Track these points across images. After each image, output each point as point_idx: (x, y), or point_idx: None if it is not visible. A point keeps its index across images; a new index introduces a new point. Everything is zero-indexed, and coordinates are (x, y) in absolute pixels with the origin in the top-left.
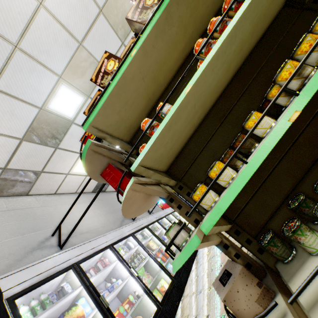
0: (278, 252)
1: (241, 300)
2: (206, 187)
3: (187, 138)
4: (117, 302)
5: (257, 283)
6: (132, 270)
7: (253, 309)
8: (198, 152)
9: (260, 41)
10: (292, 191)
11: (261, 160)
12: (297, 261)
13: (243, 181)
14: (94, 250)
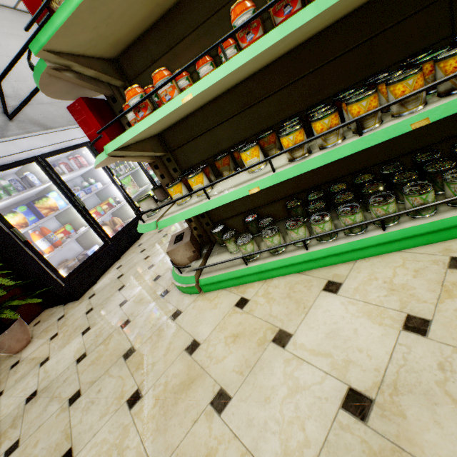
0: (218, 240)
1: (179, 255)
2: (182, 187)
3: (194, 110)
4: (95, 199)
5: (193, 251)
6: (116, 179)
7: (184, 260)
8: (201, 132)
9: (363, 8)
10: (257, 208)
11: (215, 206)
12: (224, 249)
13: (197, 212)
14: (64, 145)
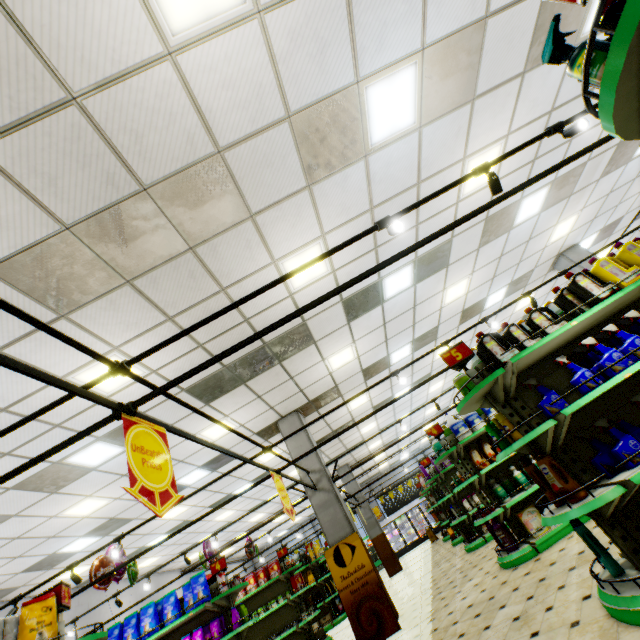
0: None
1: None
2: None
3: None
4: None
5: None
6: None
7: None
8: None
9: None
10: None
11: None
12: None
13: None
14: None
